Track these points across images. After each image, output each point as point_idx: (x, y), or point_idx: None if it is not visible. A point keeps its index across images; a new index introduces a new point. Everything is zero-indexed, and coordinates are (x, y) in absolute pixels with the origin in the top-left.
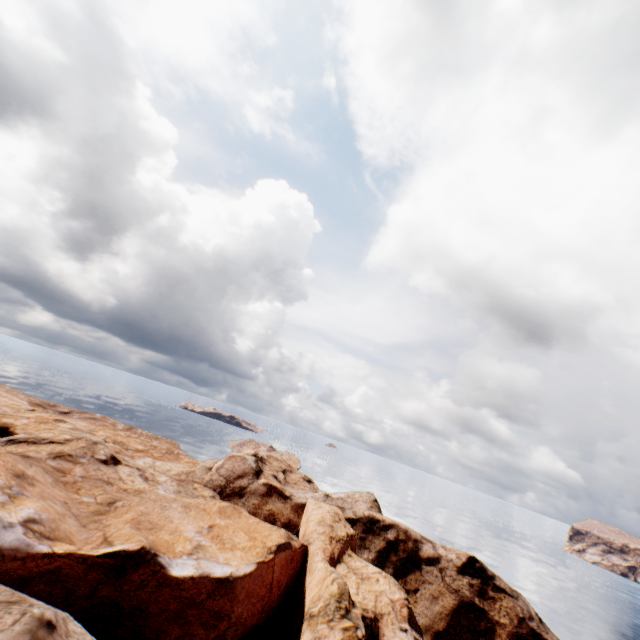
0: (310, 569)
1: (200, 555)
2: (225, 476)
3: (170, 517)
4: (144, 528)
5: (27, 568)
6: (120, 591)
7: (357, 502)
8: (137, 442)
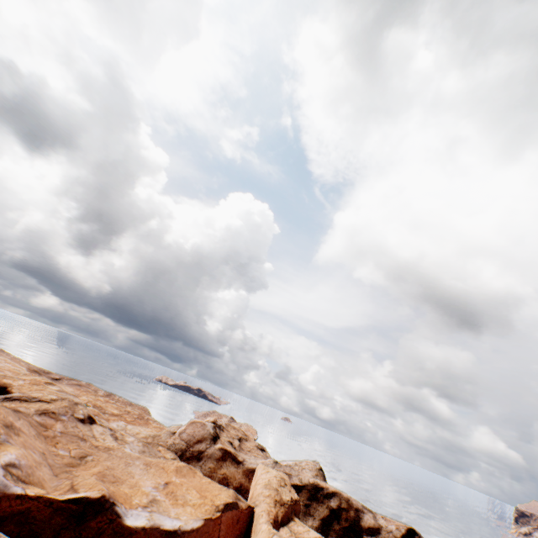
0: (255, 530)
1: (154, 508)
2: (186, 440)
3: (132, 473)
4: (108, 481)
5: (1, 507)
6: (79, 537)
7: (303, 470)
8: (113, 407)
